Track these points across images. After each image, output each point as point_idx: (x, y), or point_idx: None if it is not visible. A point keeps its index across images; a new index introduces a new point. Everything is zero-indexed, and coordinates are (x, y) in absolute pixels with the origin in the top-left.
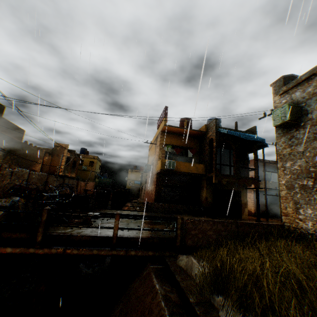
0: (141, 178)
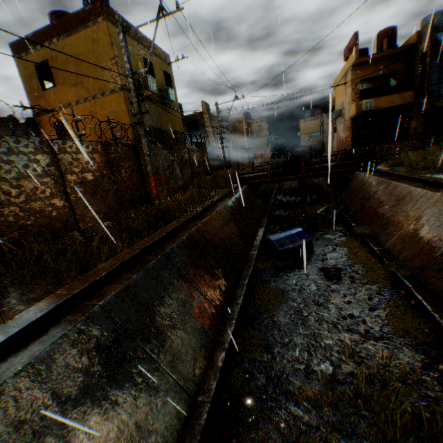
0: (320, 127)
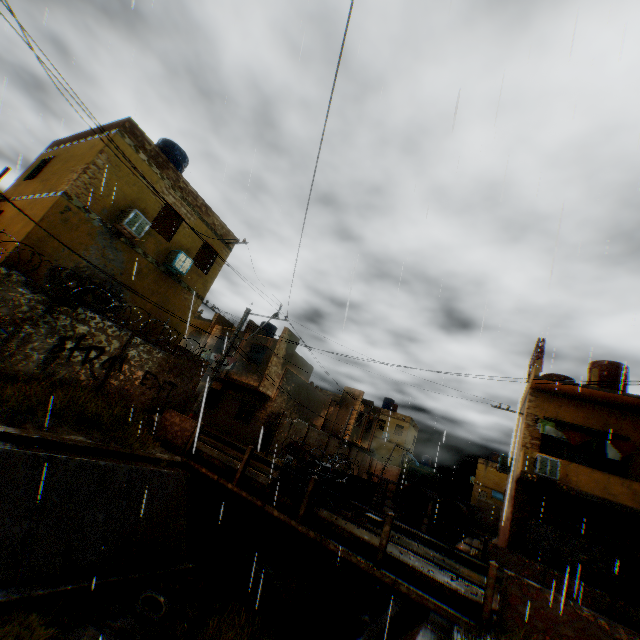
0: None
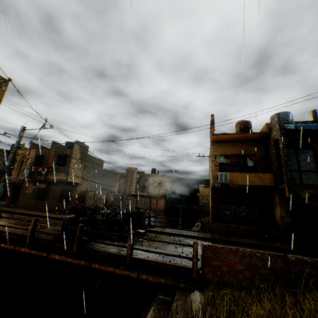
0: None
